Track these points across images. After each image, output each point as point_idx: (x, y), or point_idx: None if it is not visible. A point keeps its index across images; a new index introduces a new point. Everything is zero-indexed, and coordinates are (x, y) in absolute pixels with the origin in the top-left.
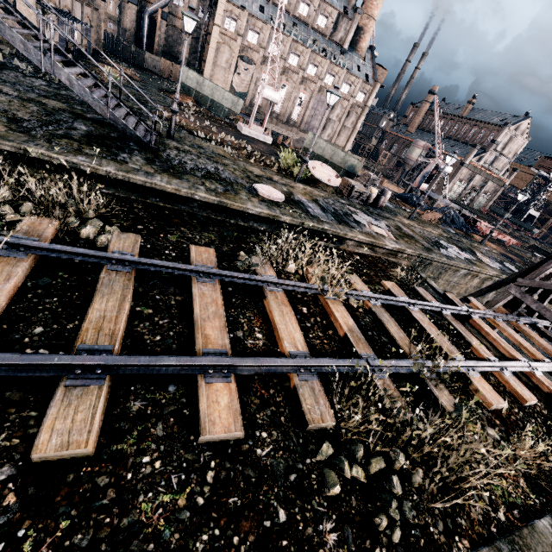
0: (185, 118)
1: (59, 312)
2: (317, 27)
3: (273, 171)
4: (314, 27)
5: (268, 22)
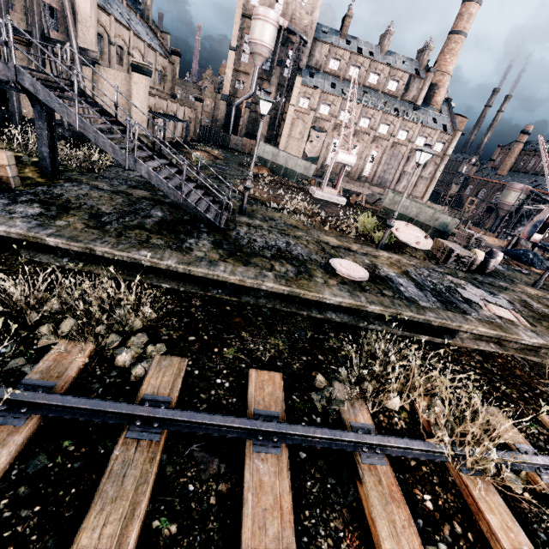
0: (259, 189)
1: (29, 545)
2: (388, 91)
3: (350, 237)
4: (384, 91)
5: (339, 95)
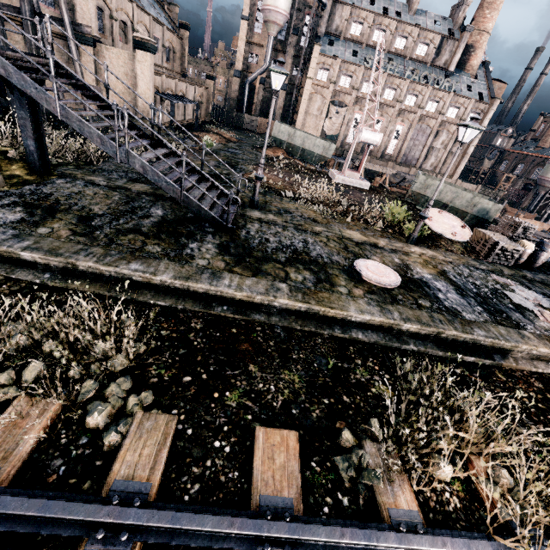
0: (273, 175)
1: None
2: (416, 56)
3: (376, 229)
4: (412, 57)
5: (361, 64)
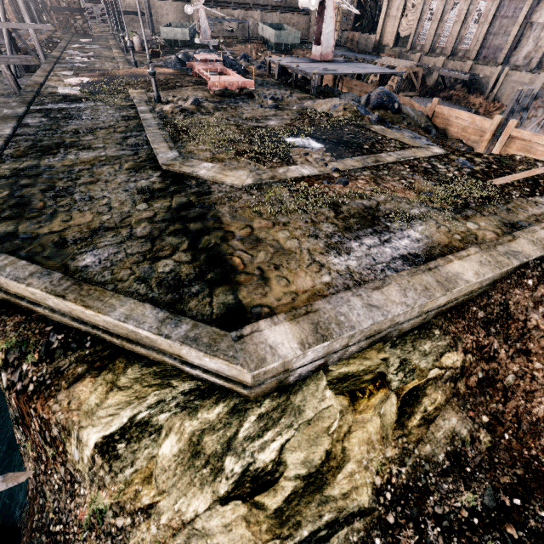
0: None
1: None
2: None
3: None
4: None
5: None
